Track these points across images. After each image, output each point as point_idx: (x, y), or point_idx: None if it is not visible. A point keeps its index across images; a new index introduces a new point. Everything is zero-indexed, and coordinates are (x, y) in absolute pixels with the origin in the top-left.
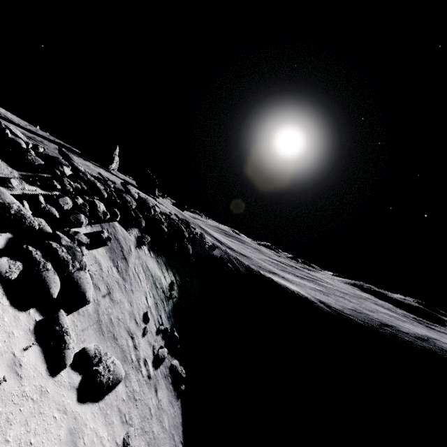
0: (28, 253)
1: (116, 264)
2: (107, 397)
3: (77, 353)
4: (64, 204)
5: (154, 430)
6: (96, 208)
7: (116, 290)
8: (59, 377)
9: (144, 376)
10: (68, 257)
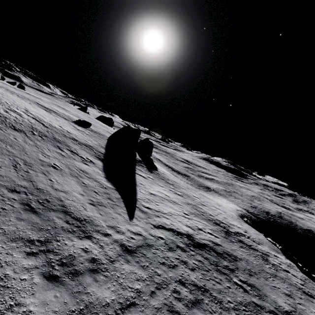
0: None
1: None
2: None
3: None
4: None
5: None
6: None
7: None
8: None
9: None
10: None
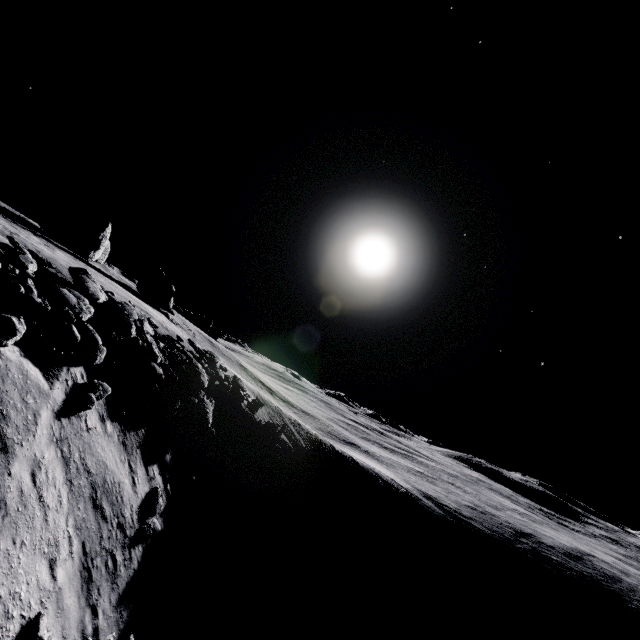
0: None
1: None
2: None
3: None
4: None
5: None
6: None
7: None
8: None
9: None
10: None
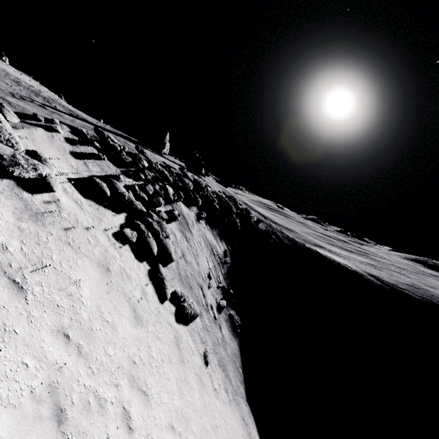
0: (138, 226)
1: (185, 235)
2: (191, 324)
3: (171, 293)
4: (149, 190)
5: (221, 353)
6: (167, 192)
7: (187, 254)
8: (164, 305)
9: (212, 316)
10: (158, 228)
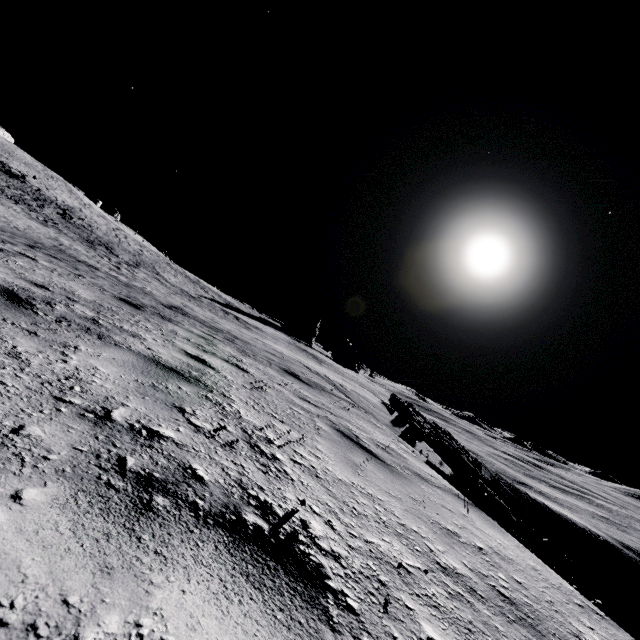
0: None
1: None
2: None
3: None
4: None
5: None
6: None
7: None
8: None
9: None
10: None
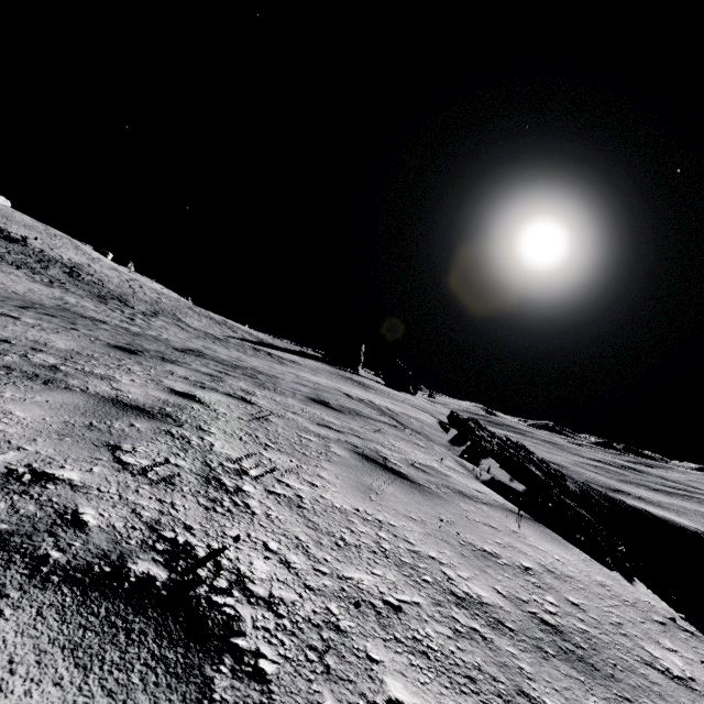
0: None
1: None
2: None
3: None
4: None
5: None
6: None
7: None
8: None
9: None
10: None
